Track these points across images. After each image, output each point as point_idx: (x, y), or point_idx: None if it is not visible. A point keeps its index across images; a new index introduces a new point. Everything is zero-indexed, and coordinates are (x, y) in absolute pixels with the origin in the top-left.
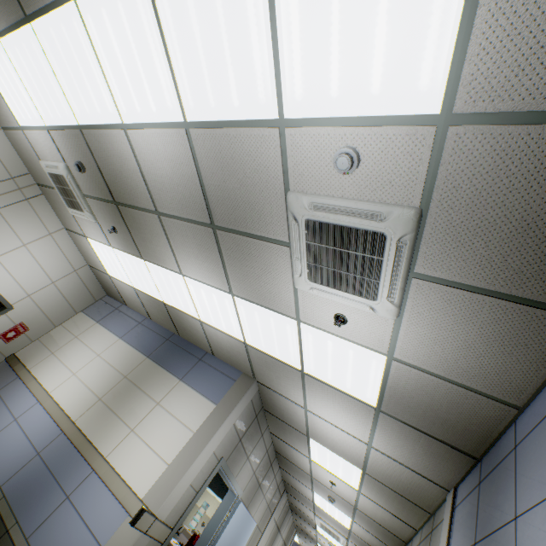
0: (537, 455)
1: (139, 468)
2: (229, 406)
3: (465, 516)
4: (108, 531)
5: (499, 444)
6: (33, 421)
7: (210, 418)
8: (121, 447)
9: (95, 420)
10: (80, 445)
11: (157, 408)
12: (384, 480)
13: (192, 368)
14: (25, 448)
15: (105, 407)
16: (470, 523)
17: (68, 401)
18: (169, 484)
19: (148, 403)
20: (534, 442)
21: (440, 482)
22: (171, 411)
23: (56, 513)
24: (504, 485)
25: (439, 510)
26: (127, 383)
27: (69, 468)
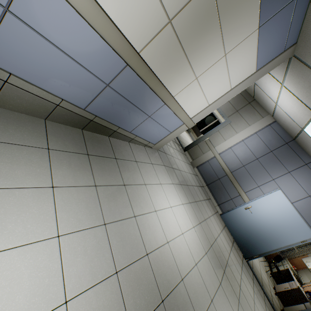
0: (307, 177)
1: (193, 105)
2: (261, 76)
3: (272, 138)
4: (173, 128)
5: (303, 152)
6: (63, 32)
7: (245, 82)
8: (185, 91)
9: (164, 58)
10: (155, 89)
11: (222, 61)
12: (257, 91)
13: (279, 13)
14: (83, 77)
15: (176, 41)
16: (273, 144)
17: (115, 1)
18: (205, 114)
19: (218, 53)
20: (310, 175)
21: (274, 118)
22: (229, 68)
23: (144, 123)
24: (293, 163)
25: (259, 106)
26: (210, 1)
27: (146, 101)
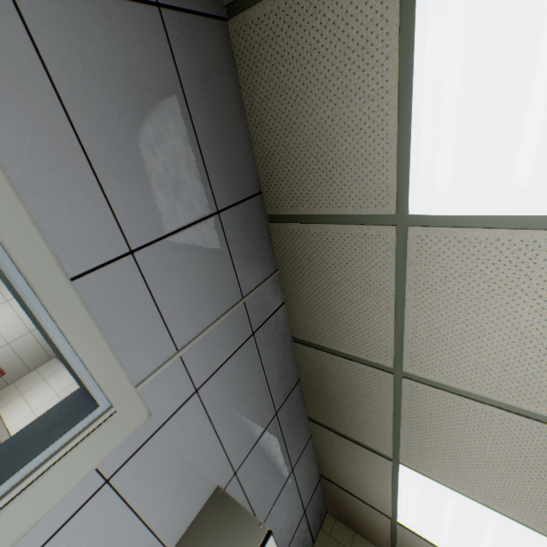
0: None
1: None
2: None
3: None
4: None
5: None
6: None
7: None
8: None
9: None
10: None
11: None
12: None
13: None
14: None
15: None
16: None
17: None
18: None
19: None
20: None
21: None
22: None
23: None
24: None
25: None
26: None
27: None
